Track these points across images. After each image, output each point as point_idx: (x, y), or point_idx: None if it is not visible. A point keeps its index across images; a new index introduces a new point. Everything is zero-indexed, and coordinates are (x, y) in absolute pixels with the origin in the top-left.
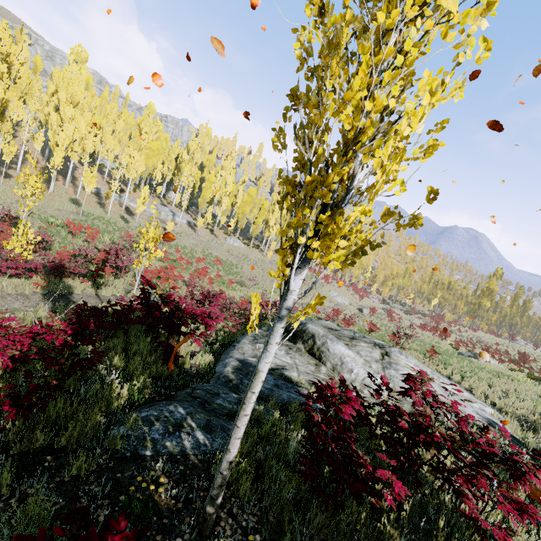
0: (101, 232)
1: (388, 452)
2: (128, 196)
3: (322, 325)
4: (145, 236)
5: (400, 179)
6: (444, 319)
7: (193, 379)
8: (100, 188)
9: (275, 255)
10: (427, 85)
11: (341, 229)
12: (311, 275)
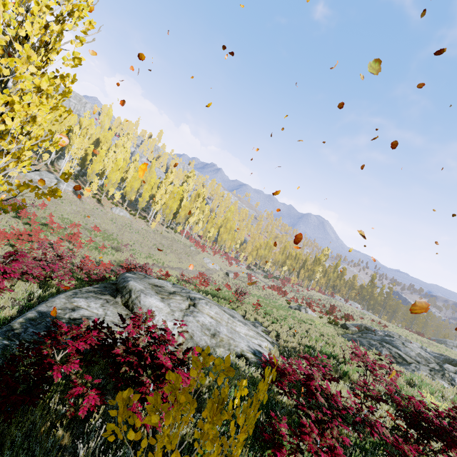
0: None
1: (112, 375)
2: None
3: (149, 282)
4: None
5: (28, 161)
6: (290, 282)
7: None
8: None
9: (161, 226)
10: (1, 99)
11: None
12: (190, 244)
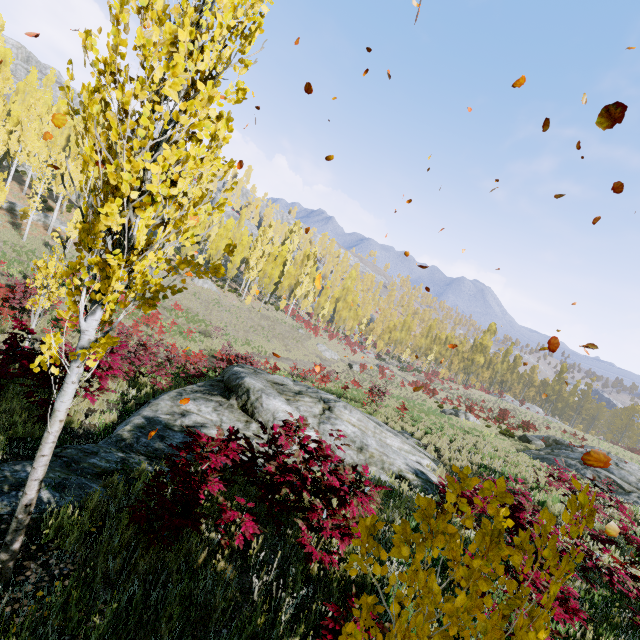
0: (7, 261)
1: (261, 498)
2: (59, 217)
3: (267, 379)
4: (43, 270)
5: (191, 232)
6: (438, 376)
7: (76, 440)
8: (15, 202)
9: (257, 301)
10: (175, 156)
11: (113, 274)
12: (298, 325)
